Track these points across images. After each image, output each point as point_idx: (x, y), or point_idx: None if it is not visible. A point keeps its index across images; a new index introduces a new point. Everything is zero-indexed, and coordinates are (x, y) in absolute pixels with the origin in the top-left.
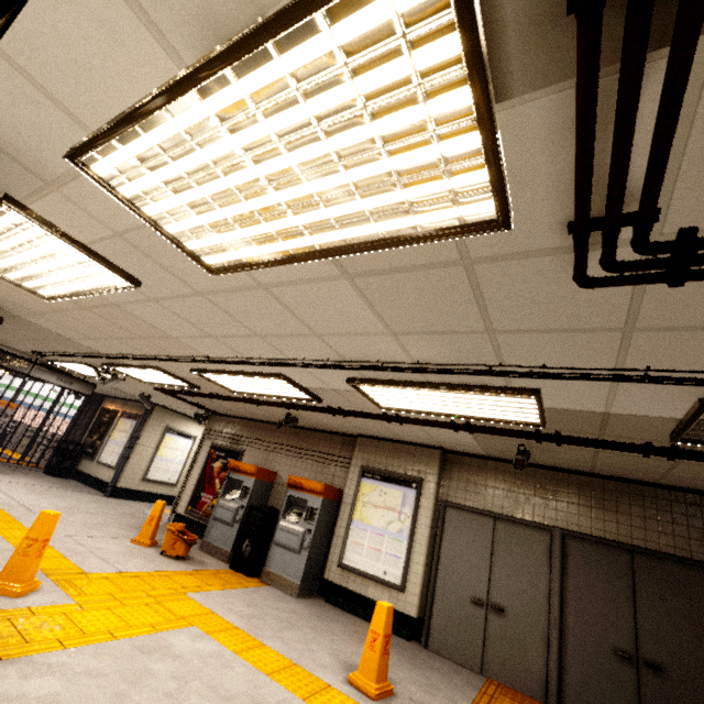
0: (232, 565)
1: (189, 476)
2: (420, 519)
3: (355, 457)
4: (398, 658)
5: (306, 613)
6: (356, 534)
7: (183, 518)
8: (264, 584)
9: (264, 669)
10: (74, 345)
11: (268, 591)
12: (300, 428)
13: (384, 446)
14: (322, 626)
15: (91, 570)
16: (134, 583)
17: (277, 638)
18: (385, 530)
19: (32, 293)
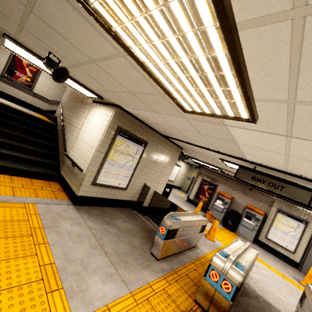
0: (224, 226)
1: (193, 187)
2: (305, 235)
3: (275, 204)
4: (298, 275)
5: (260, 251)
6: (274, 230)
7: (191, 200)
8: (237, 236)
9: (280, 276)
10: (188, 155)
11: (242, 239)
12: (245, 184)
13: (290, 204)
14: (269, 258)
15: (207, 228)
16: (220, 235)
17: (268, 263)
18: (287, 233)
19: (226, 166)
